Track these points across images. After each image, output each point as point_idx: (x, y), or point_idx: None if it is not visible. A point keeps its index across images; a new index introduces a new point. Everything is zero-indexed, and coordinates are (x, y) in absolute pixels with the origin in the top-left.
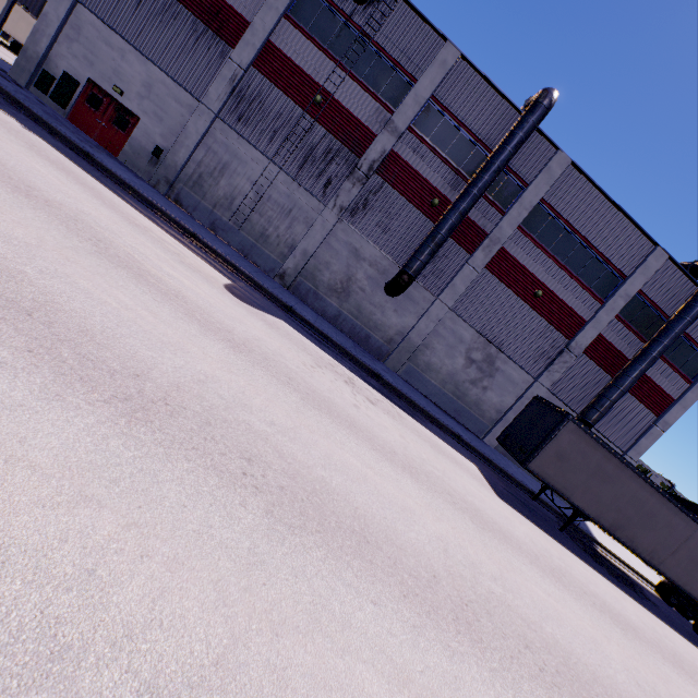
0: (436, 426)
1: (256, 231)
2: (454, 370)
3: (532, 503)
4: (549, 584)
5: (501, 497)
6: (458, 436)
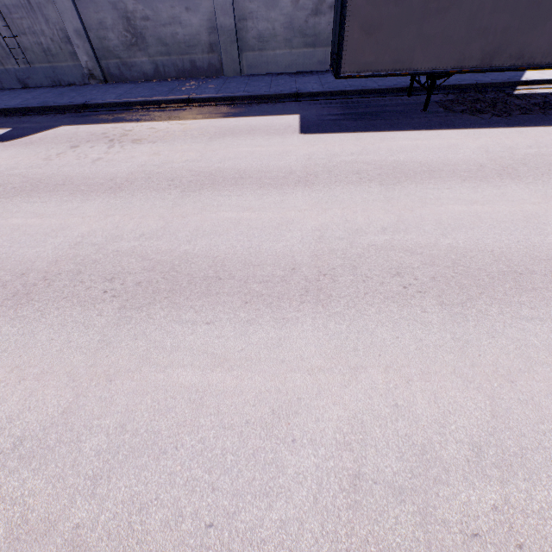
0: (265, 104)
1: (40, 54)
2: (287, 18)
3: (398, 102)
4: (269, 197)
5: (307, 132)
6: (296, 95)
